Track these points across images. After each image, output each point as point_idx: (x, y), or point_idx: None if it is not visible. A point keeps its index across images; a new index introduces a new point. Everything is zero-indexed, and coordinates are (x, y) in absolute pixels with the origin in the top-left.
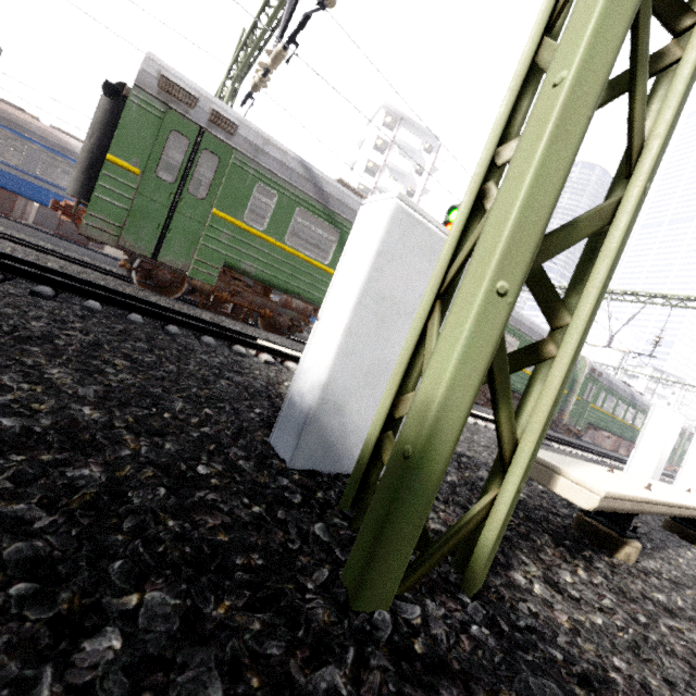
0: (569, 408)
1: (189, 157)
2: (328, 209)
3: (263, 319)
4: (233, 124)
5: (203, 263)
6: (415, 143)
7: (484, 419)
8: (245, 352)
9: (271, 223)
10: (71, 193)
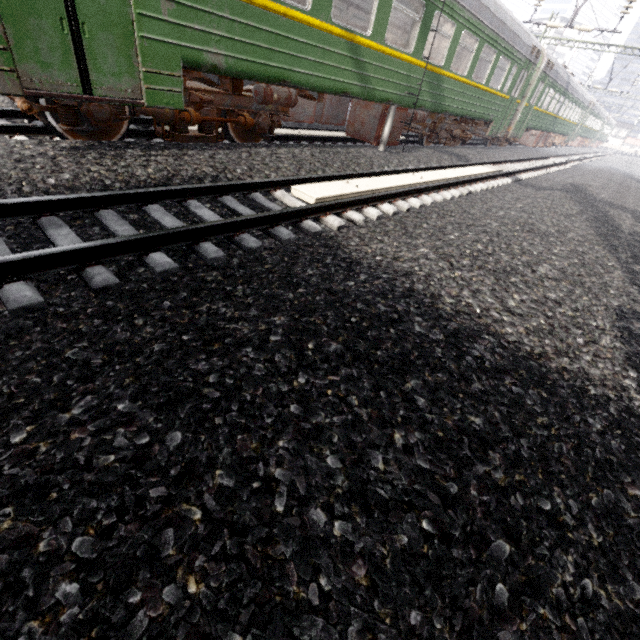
0: (516, 118)
1: None
2: None
3: (241, 128)
4: None
5: (156, 74)
6: None
7: (481, 179)
8: (320, 229)
9: None
10: None
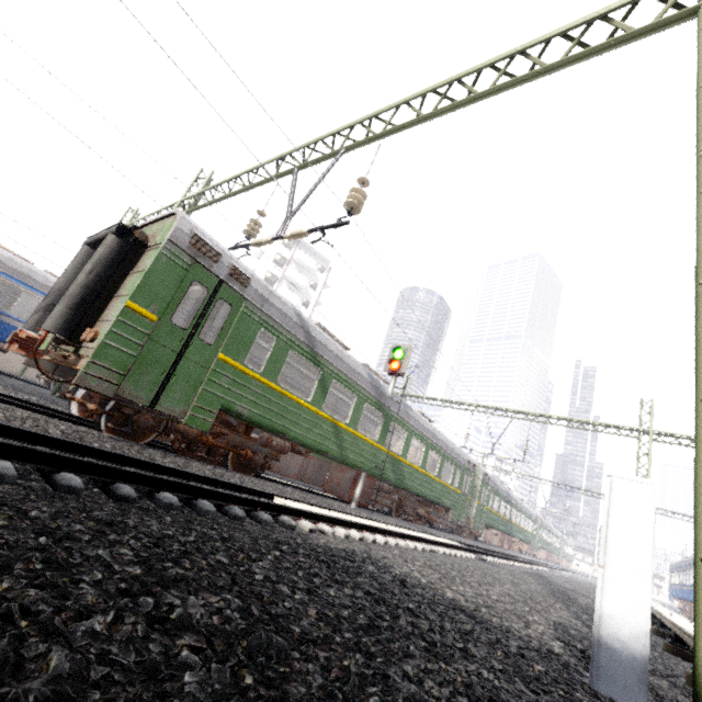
0: (472, 512)
1: (205, 304)
2: (314, 351)
3: (240, 459)
4: (247, 278)
5: (201, 408)
6: (311, 263)
7: (444, 545)
8: (295, 524)
9: (267, 365)
10: (50, 328)
